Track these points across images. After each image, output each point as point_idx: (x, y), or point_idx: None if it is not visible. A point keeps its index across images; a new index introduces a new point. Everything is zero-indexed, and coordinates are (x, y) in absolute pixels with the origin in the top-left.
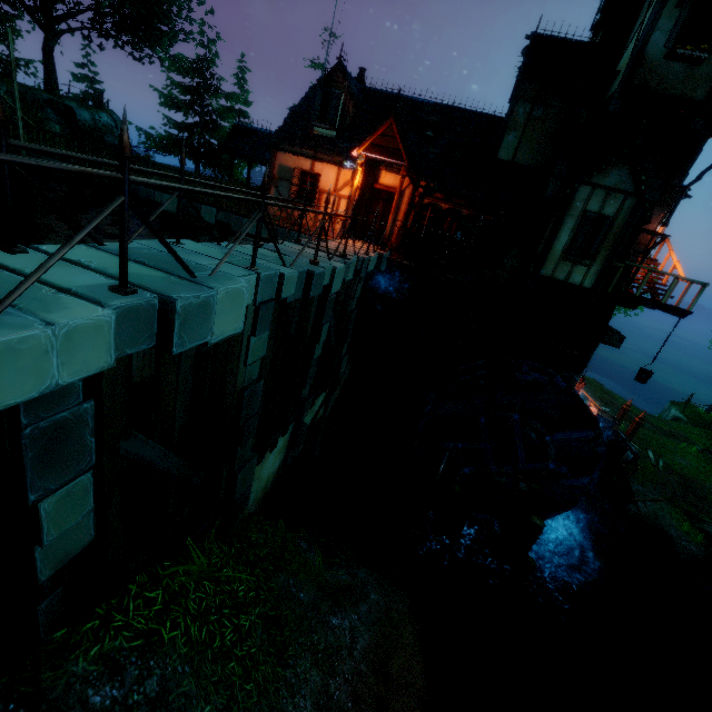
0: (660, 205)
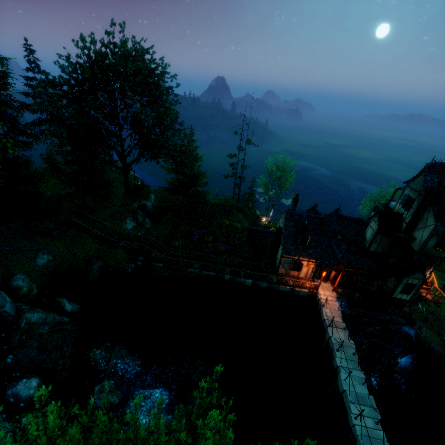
0: (428, 267)
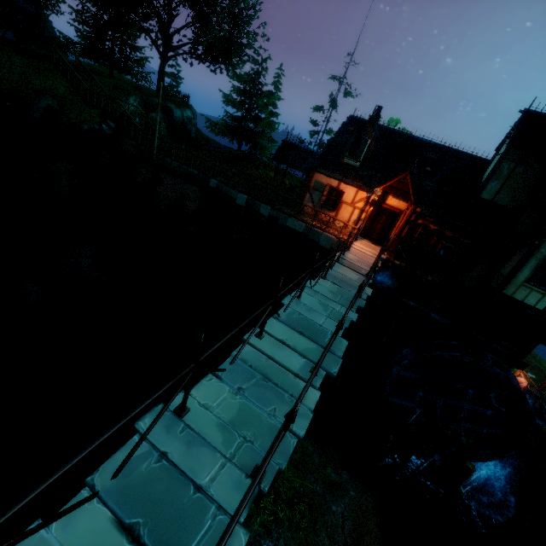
0: None
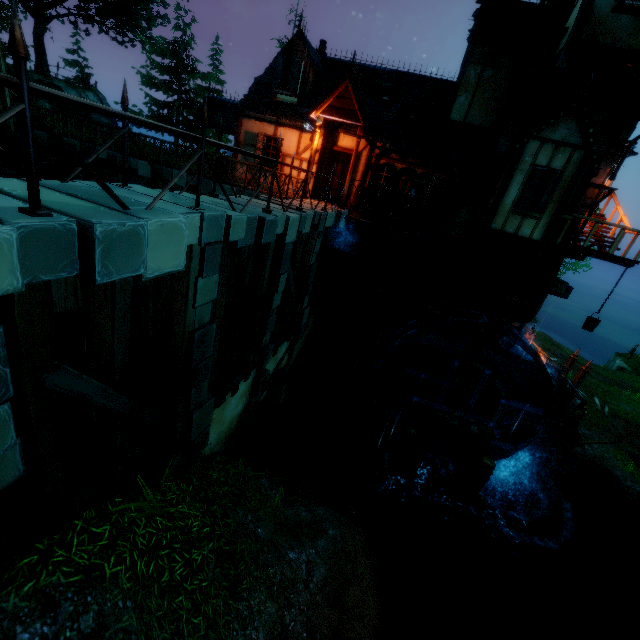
0: (607, 159)
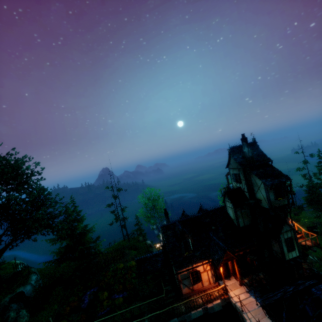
0: (286, 217)
